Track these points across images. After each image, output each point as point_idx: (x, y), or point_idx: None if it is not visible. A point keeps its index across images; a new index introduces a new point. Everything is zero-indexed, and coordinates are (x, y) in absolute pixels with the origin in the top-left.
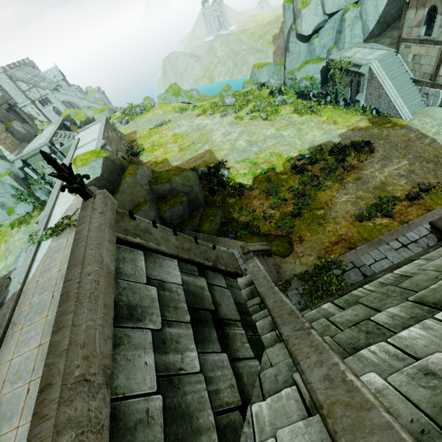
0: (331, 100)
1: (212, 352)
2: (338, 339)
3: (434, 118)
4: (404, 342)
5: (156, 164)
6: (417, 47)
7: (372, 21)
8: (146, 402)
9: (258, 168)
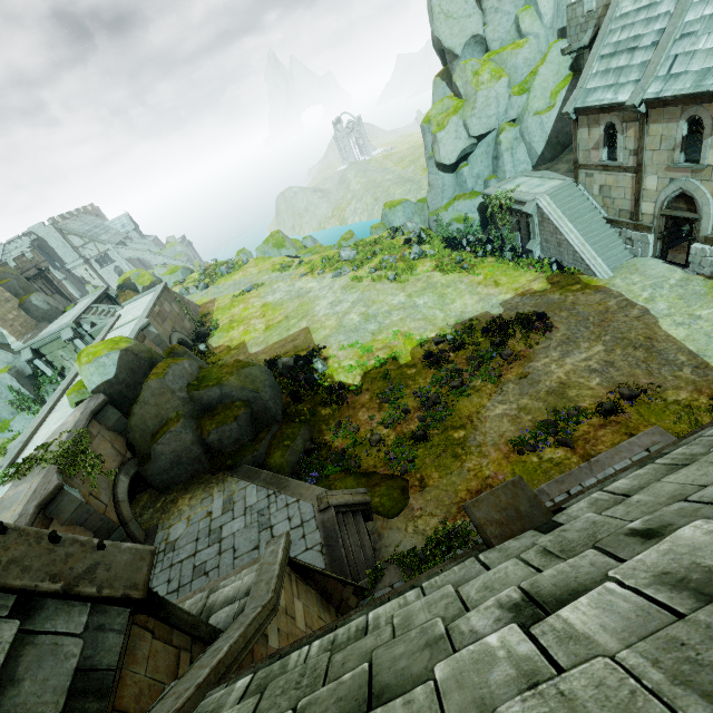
0: (492, 250)
1: None
2: None
3: (645, 275)
4: None
5: (228, 350)
6: (602, 175)
7: (539, 142)
8: None
9: (372, 357)
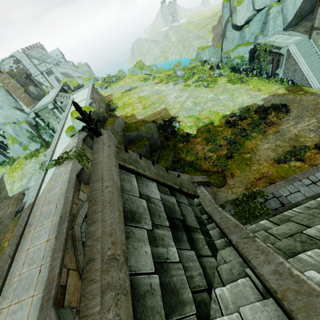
0: (256, 73)
1: (185, 249)
2: (277, 246)
3: None
4: None
5: (126, 117)
6: None
7: (291, 14)
8: (149, 278)
9: (201, 122)
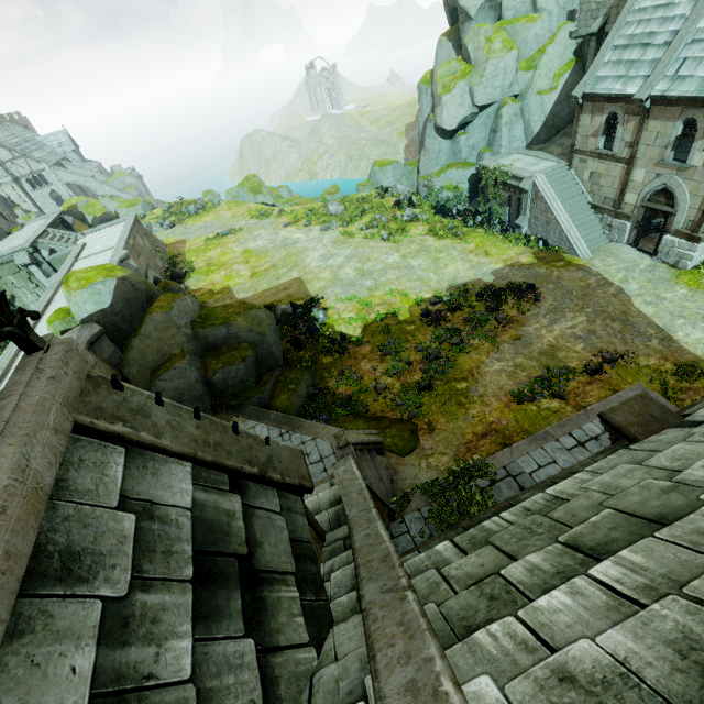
0: (482, 221)
1: (225, 638)
2: (446, 609)
3: (620, 259)
4: (540, 618)
5: (211, 293)
6: (595, 162)
7: (537, 122)
8: None
9: (372, 311)
